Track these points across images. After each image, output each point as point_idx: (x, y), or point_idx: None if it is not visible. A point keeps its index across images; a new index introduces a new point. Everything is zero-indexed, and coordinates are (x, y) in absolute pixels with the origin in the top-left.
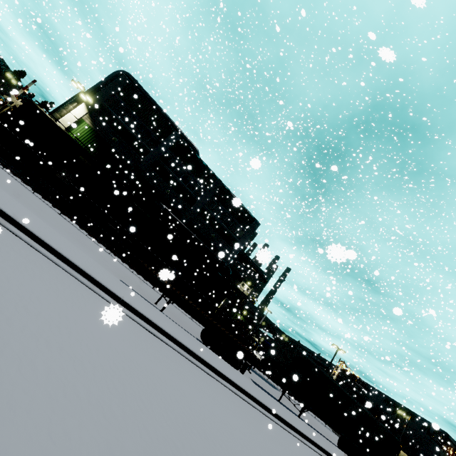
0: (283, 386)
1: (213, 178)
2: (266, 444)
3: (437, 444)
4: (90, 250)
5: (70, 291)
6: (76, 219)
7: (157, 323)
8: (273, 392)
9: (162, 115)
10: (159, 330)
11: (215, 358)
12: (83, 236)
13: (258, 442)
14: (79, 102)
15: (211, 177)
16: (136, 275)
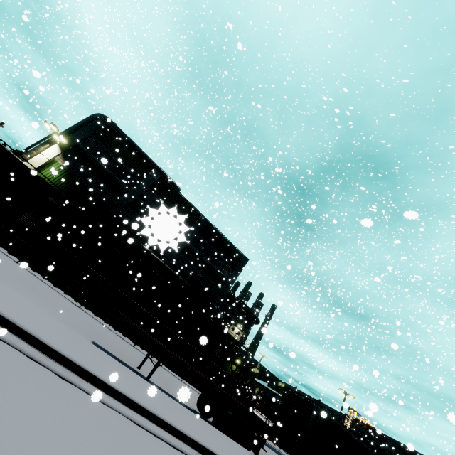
0: None
1: (196, 215)
2: None
3: None
4: (54, 304)
5: (2, 378)
6: (39, 267)
7: (146, 406)
8: None
9: (142, 154)
10: (150, 416)
11: (225, 442)
12: (46, 288)
13: None
14: (52, 144)
15: (194, 214)
16: (113, 331)
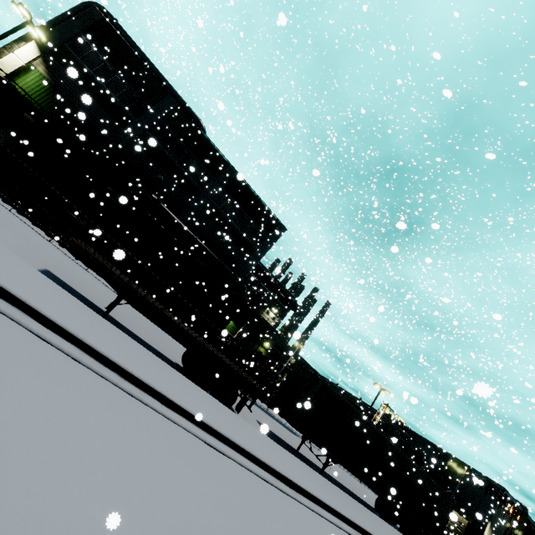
0: (299, 430)
1: (224, 164)
2: (213, 534)
3: (491, 499)
4: (5, 226)
5: None
6: (6, 193)
7: (39, 309)
8: (291, 439)
9: (153, 71)
10: (44, 321)
11: (180, 384)
12: None
13: (192, 530)
14: (28, 42)
15: (221, 163)
16: (92, 275)
